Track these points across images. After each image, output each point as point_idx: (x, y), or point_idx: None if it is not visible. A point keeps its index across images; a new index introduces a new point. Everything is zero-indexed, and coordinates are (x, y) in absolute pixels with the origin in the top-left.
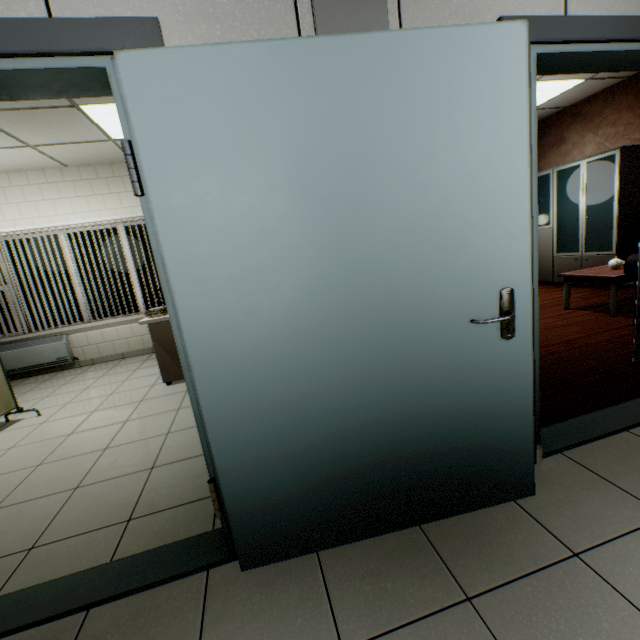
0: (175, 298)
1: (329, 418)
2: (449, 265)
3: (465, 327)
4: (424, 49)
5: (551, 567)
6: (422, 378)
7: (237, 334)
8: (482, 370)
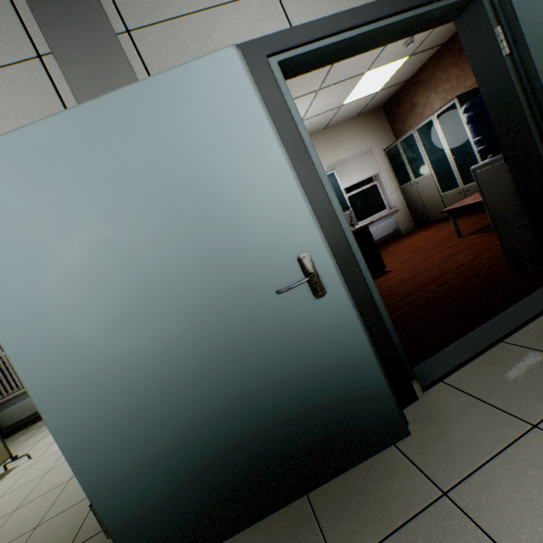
0: (4, 349)
1: (178, 416)
2: (241, 250)
3: (277, 298)
4: (155, 92)
5: (420, 514)
6: (254, 355)
7: (68, 364)
8: (309, 331)
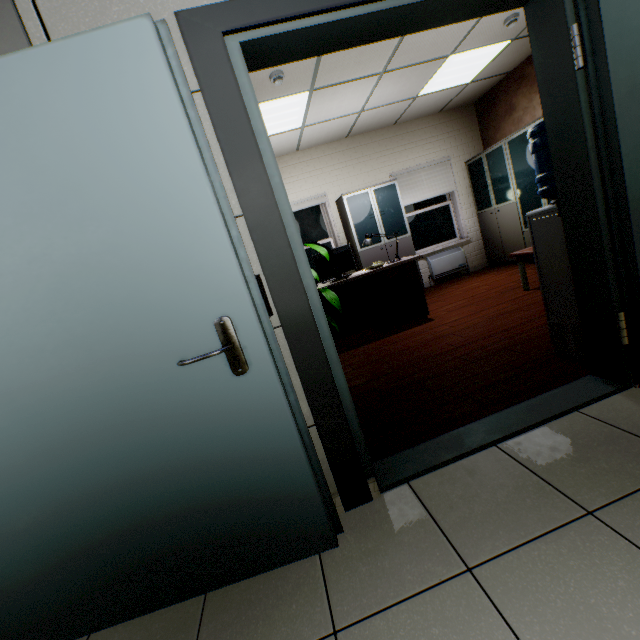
0: None
1: (49, 490)
2: (142, 303)
3: (185, 368)
4: (32, 72)
5: None
6: (149, 432)
7: None
8: (222, 413)
